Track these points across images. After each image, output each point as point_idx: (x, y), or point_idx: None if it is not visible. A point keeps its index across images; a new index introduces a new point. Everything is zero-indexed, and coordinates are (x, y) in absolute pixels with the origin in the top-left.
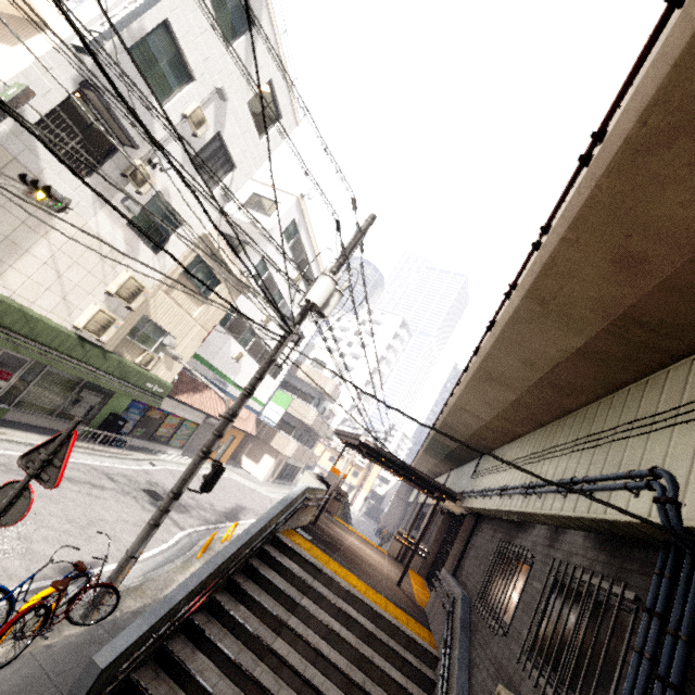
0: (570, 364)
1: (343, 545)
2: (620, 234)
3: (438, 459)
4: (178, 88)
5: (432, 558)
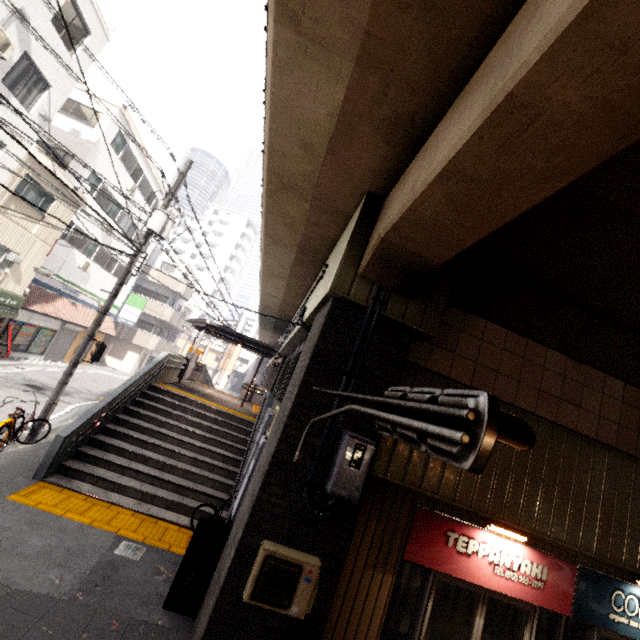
0: (296, 265)
1: (203, 392)
2: (281, 216)
3: (270, 332)
4: None
5: None
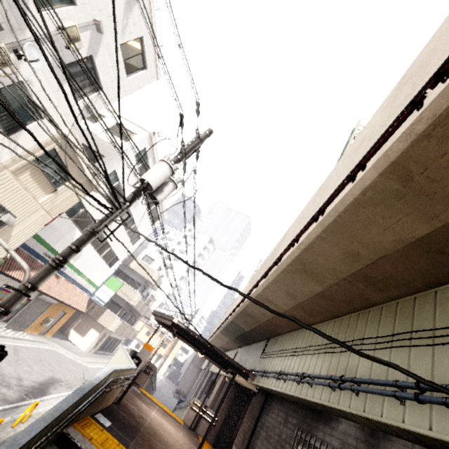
0: (400, 256)
1: (144, 424)
2: None
3: (231, 338)
4: (59, 4)
5: (220, 425)
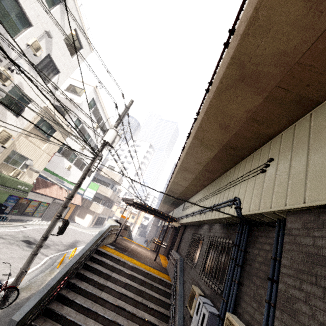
0: (211, 162)
1: (129, 248)
2: (220, 117)
3: (168, 205)
4: (23, 29)
5: (169, 247)
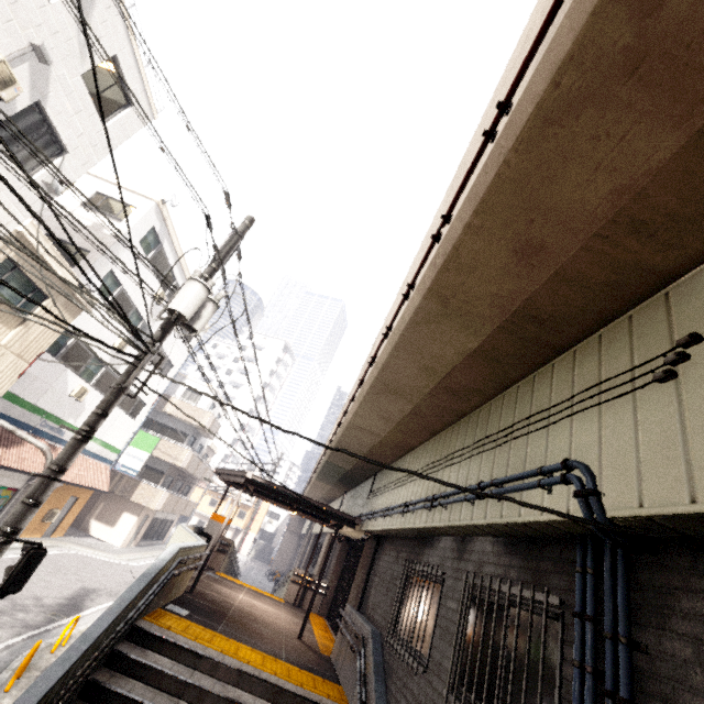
0: (466, 366)
1: (231, 608)
2: (523, 219)
3: (331, 484)
4: None
5: (332, 593)
